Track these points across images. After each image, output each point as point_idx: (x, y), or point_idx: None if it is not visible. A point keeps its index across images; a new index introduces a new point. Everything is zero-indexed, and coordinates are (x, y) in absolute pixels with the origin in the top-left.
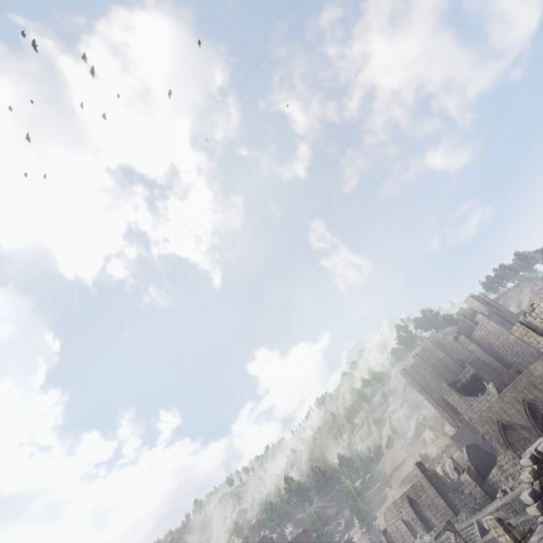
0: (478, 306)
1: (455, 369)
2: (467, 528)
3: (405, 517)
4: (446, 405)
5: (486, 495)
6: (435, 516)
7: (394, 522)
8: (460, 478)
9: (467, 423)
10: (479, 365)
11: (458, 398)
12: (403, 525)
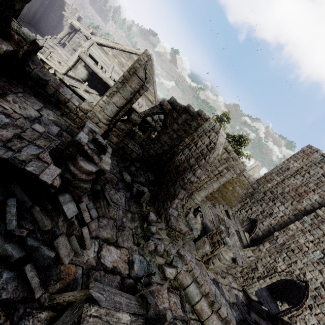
0: None
1: None
2: None
3: None
4: None
5: None
6: None
7: None
8: None
9: None
10: None
11: None
12: None
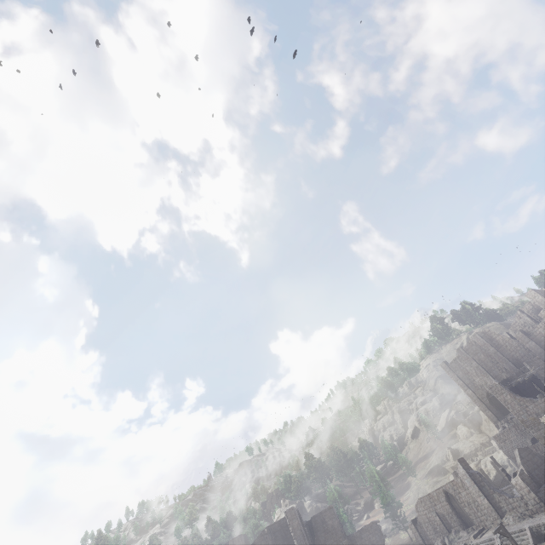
0: (542, 301)
1: (506, 367)
2: (516, 532)
3: (439, 510)
4: (491, 404)
5: (541, 502)
6: (475, 514)
7: (427, 513)
8: (497, 478)
9: (516, 425)
10: (539, 365)
11: (511, 398)
12: (436, 518)
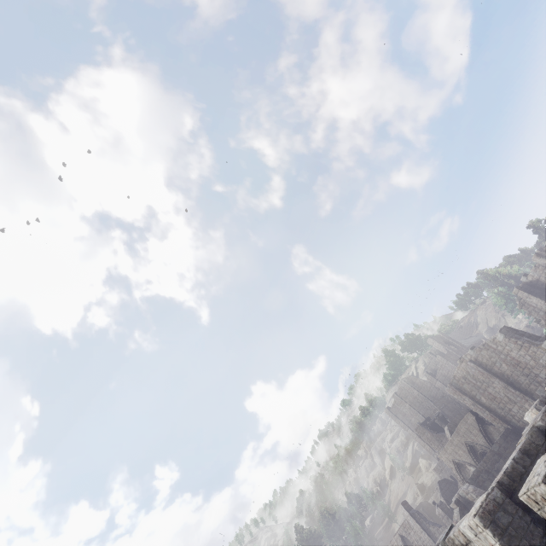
0: (439, 346)
1: (428, 405)
2: None
3: None
4: None
5: None
6: None
7: None
8: None
9: None
10: (444, 403)
11: (430, 435)
12: None
